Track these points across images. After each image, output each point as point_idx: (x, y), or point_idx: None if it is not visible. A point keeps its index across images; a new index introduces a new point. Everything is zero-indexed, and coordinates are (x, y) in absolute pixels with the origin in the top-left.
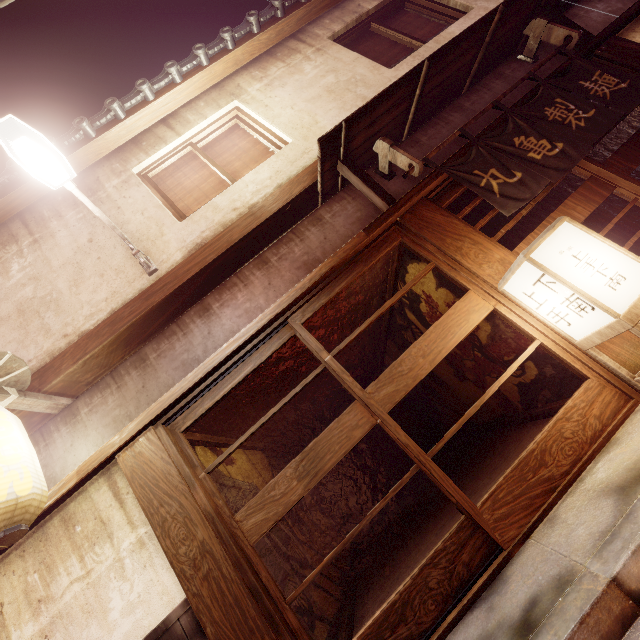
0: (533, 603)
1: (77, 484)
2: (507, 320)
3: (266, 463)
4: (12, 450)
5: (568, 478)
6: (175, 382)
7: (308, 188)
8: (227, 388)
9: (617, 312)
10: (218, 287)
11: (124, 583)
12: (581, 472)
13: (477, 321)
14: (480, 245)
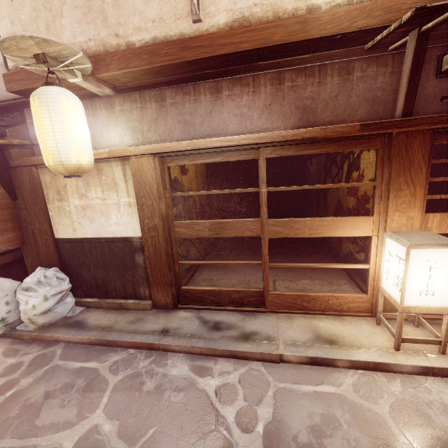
0: (255, 333)
1: (107, 158)
2: (370, 246)
3: (204, 174)
4: (79, 134)
5: (311, 312)
6: (175, 131)
7: (370, 28)
8: (201, 161)
9: (405, 302)
10: (235, 77)
11: (118, 214)
12: (318, 314)
13: (355, 235)
14: (414, 199)
